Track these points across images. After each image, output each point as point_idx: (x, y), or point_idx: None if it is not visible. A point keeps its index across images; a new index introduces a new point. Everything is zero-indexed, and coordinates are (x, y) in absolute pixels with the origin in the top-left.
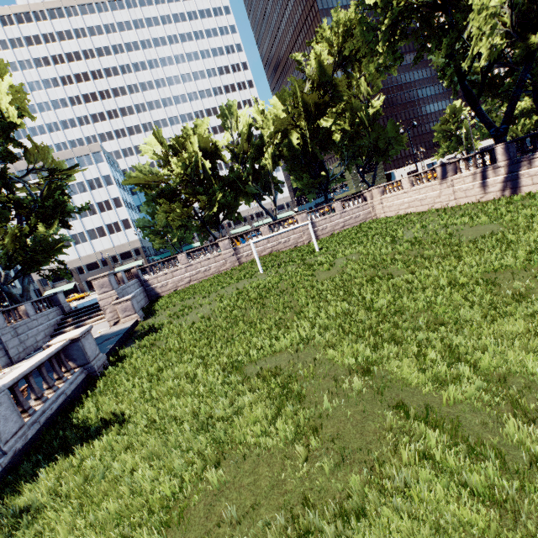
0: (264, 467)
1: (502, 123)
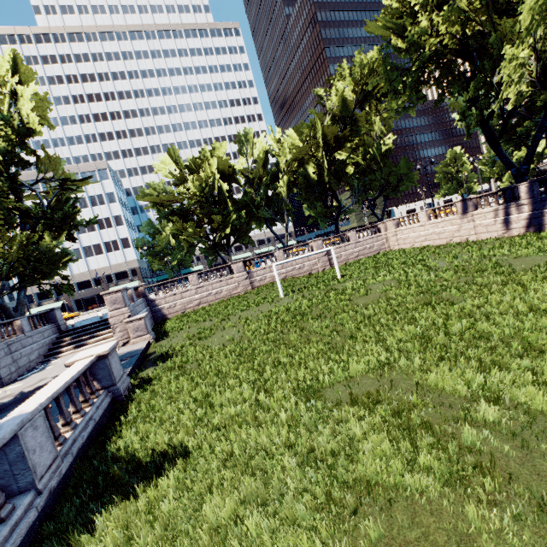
0: (427, 516)
1: (523, 164)
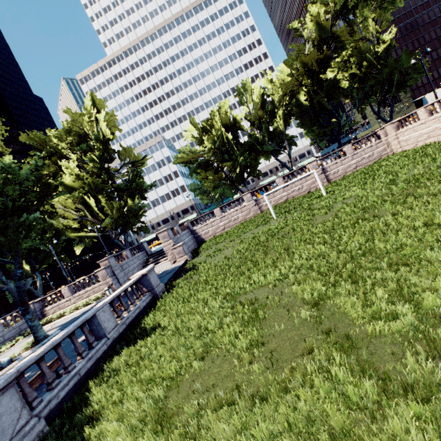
0: (226, 364)
1: None
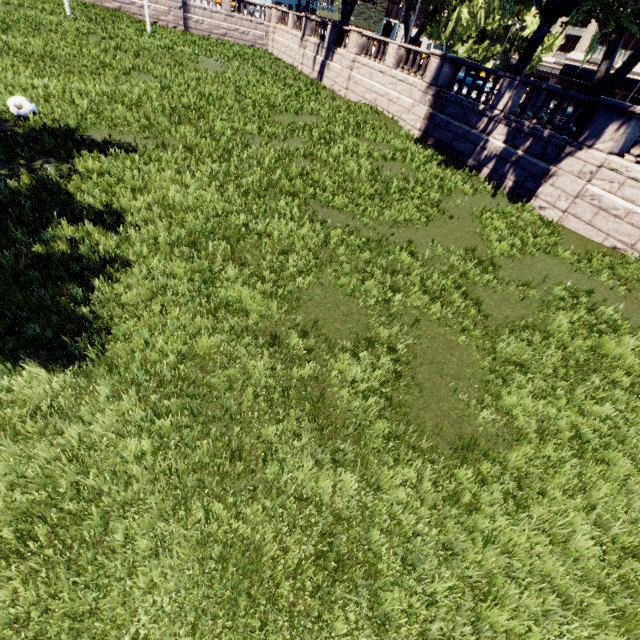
0: None
1: (349, 4)
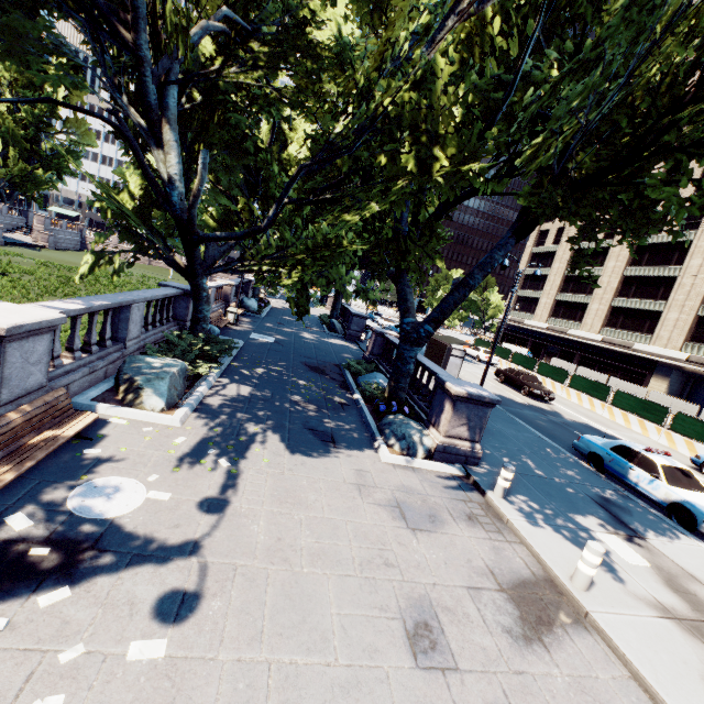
0: None
1: None
